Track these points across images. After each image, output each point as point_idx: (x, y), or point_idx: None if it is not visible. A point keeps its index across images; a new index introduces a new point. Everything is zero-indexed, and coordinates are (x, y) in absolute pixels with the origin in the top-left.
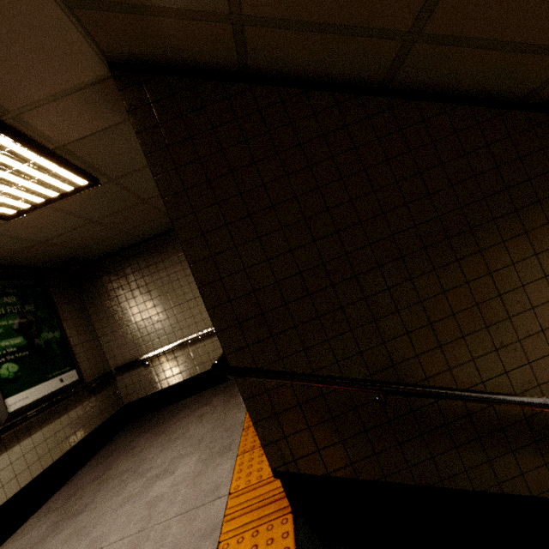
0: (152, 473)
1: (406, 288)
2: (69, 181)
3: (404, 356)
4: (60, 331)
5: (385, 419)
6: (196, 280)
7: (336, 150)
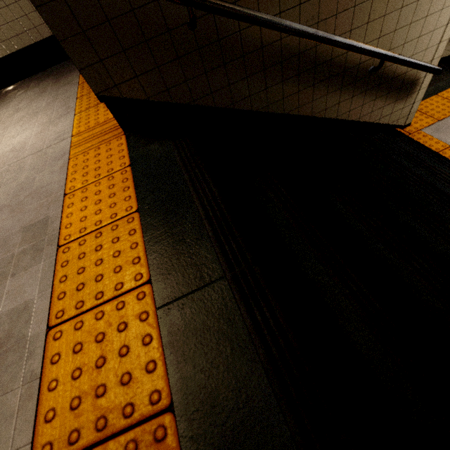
0: None
1: None
2: None
3: None
4: None
5: (195, 46)
6: None
7: None
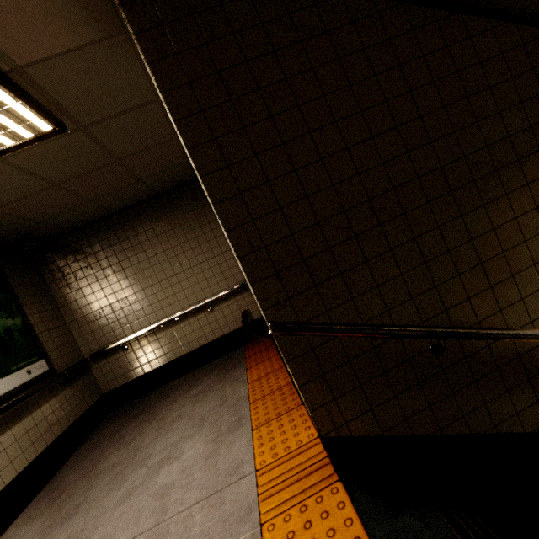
0: (153, 461)
1: (456, 226)
2: (27, 123)
3: (456, 299)
4: (21, 317)
5: (439, 368)
6: (223, 222)
7: (379, 67)
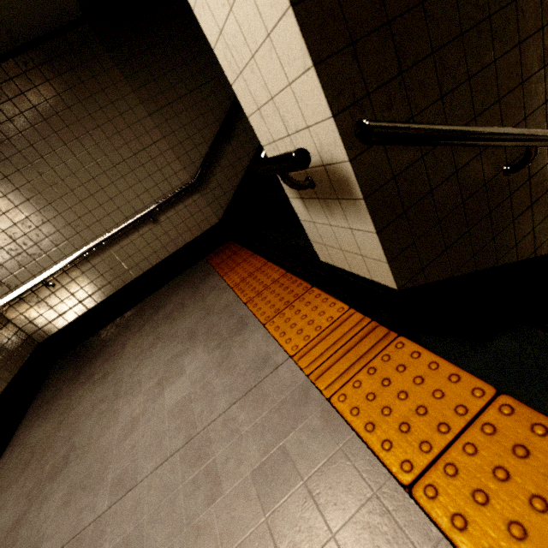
0: (147, 387)
1: None
2: None
3: (536, 103)
4: None
5: (507, 193)
6: None
7: None
